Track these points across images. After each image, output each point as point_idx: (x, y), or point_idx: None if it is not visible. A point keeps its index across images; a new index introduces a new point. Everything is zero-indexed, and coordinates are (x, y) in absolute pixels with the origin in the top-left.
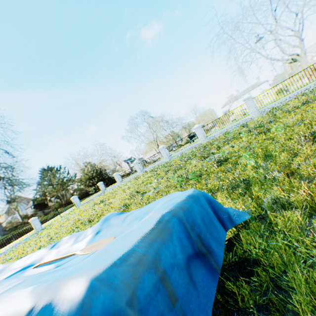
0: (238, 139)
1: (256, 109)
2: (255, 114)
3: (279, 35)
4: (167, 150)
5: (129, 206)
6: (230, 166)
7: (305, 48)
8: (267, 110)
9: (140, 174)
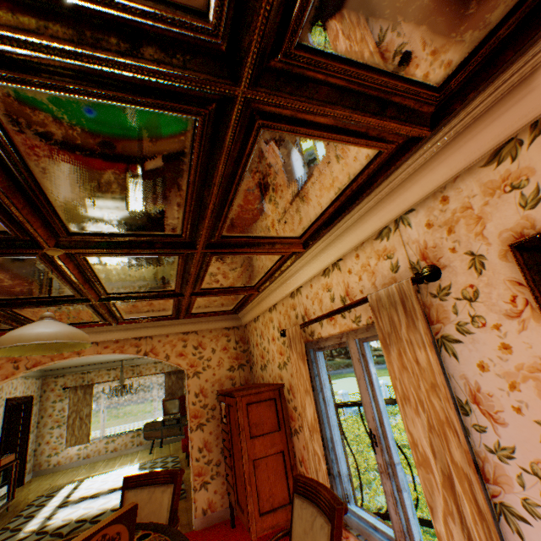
0: None
1: None
2: None
3: None
4: None
5: None
6: None
7: None
8: None
9: None
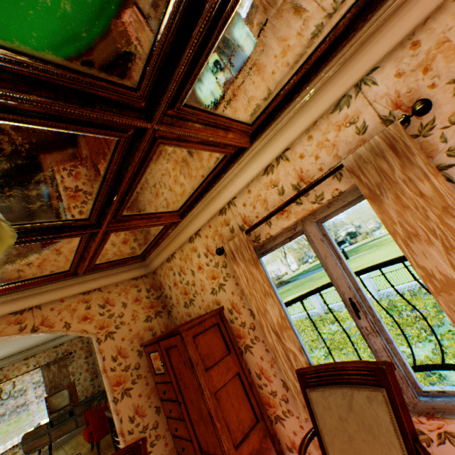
0: None
1: None
2: None
3: None
4: (372, 281)
5: None
6: None
7: None
8: None
9: (321, 312)
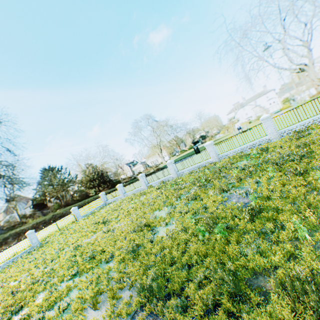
0: (263, 171)
1: (274, 130)
2: (274, 135)
3: (293, 47)
4: (174, 165)
5: (138, 250)
6: (270, 226)
7: (319, 61)
8: (287, 132)
9: (145, 188)
